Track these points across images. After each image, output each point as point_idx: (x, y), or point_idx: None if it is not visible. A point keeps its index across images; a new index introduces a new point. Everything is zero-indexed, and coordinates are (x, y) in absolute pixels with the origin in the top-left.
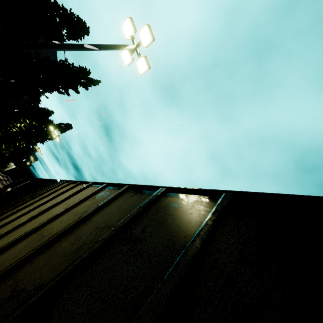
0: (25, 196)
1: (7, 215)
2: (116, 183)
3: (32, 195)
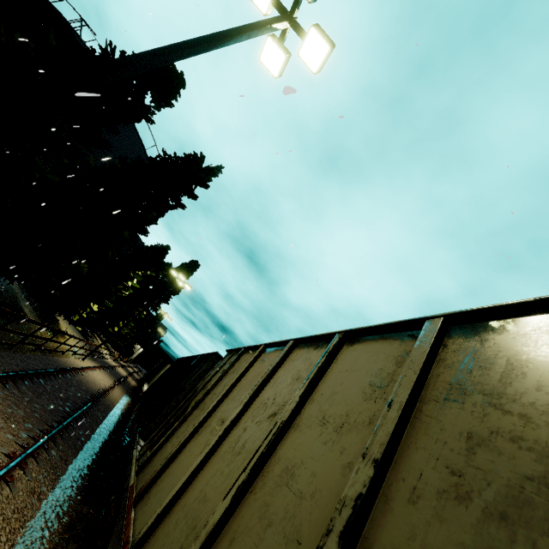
0: (177, 399)
1: (163, 465)
2: (523, 303)
3: (189, 396)
